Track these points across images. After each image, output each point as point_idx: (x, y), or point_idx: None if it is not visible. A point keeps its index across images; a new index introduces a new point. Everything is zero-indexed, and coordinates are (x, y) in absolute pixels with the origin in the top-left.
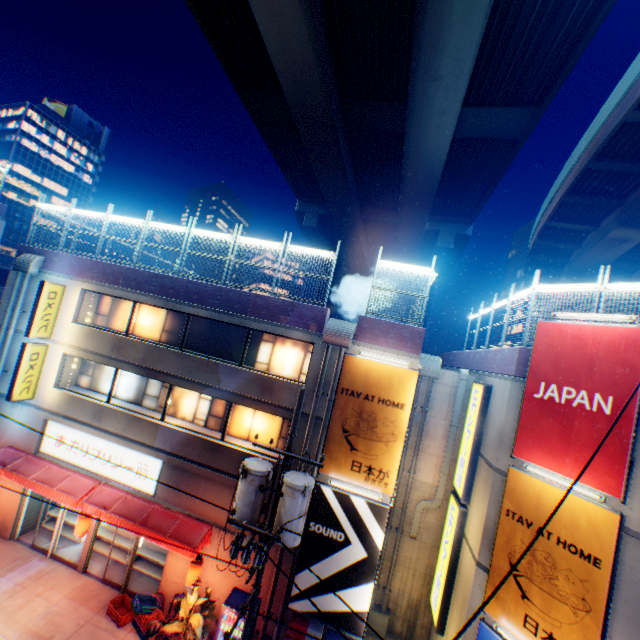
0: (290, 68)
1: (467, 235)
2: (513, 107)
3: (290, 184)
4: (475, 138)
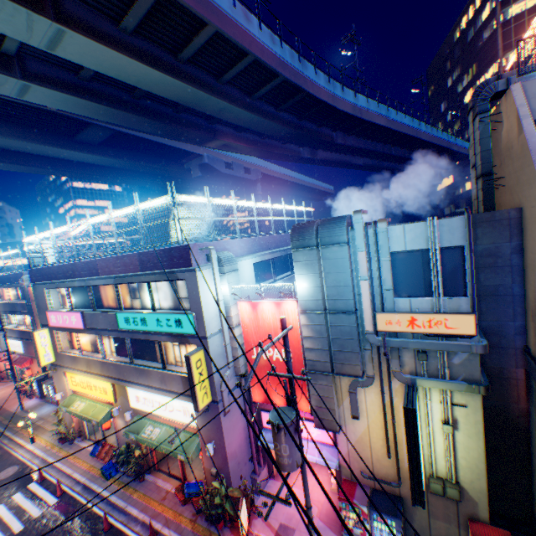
0: (1, 168)
1: (204, 163)
2: (86, 130)
3: None
4: (109, 138)
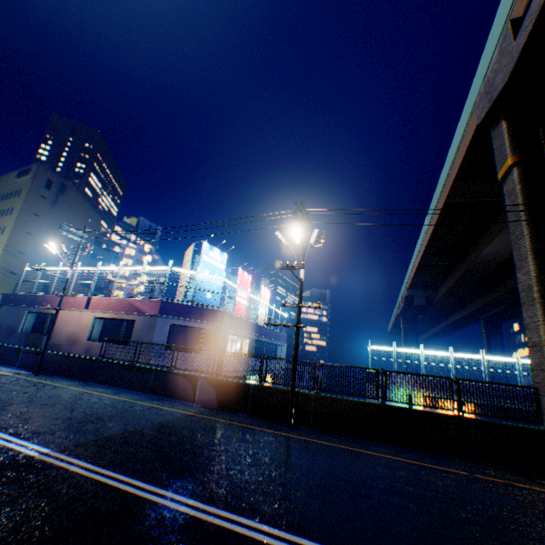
0: (488, 256)
1: None
2: None
3: (410, 282)
4: None
